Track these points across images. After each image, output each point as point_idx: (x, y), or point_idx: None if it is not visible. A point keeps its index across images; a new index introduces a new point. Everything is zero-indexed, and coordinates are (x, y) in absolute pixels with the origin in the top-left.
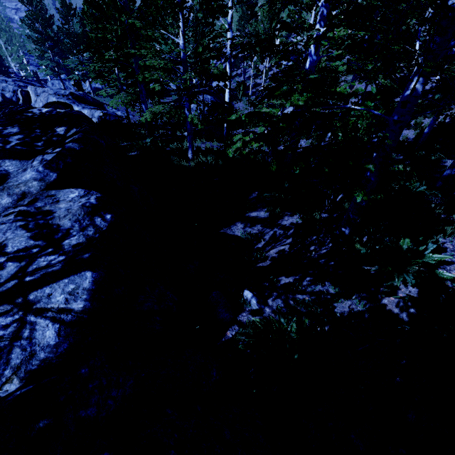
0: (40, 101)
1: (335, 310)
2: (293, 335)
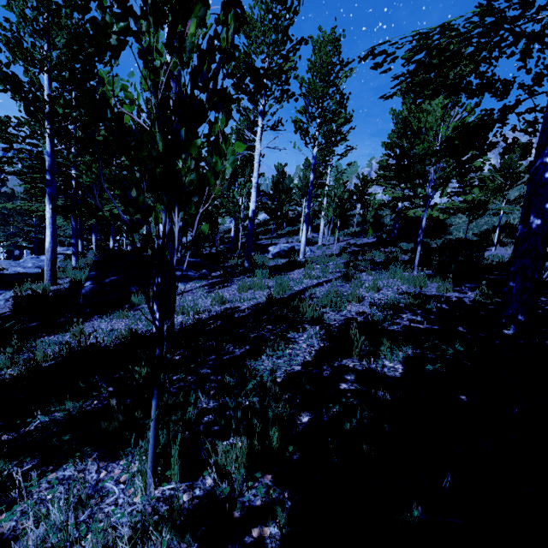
0: None
1: None
2: None
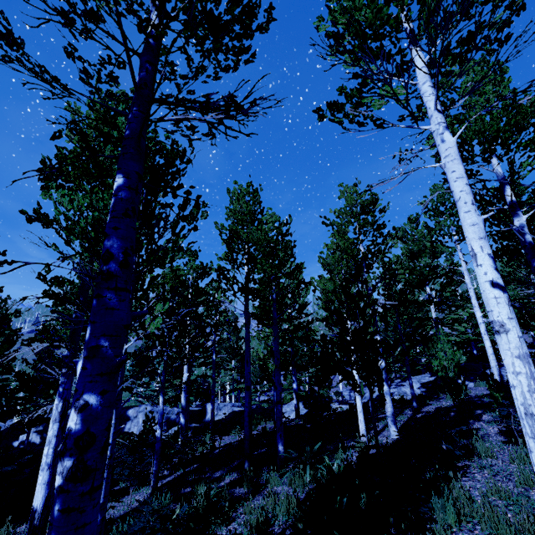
0: (222, 414)
1: None
2: None
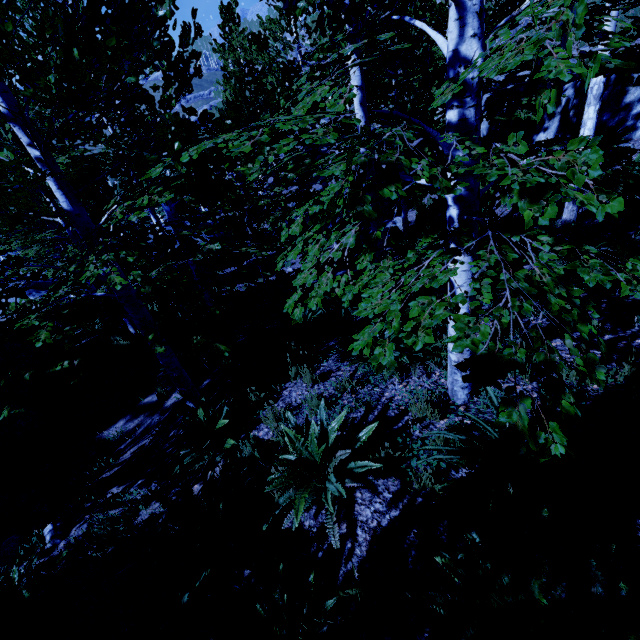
0: None
1: (135, 521)
2: (13, 584)
